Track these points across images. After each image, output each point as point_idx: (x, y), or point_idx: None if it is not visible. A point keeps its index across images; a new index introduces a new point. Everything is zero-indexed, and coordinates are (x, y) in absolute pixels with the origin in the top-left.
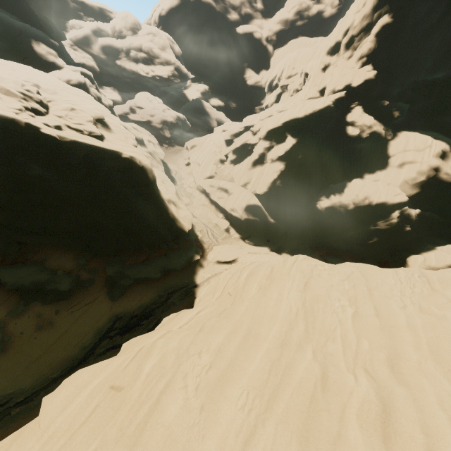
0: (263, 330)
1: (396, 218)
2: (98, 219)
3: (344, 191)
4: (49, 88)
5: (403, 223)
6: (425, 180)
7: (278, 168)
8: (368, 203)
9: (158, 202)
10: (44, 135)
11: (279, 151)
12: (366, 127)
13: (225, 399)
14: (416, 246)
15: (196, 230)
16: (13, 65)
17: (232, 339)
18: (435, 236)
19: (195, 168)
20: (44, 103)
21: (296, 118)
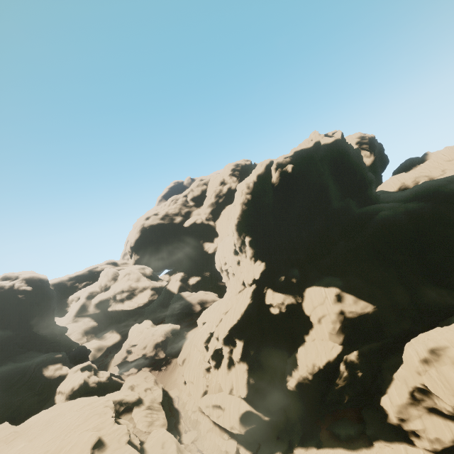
0: None
1: (345, 371)
2: None
3: (297, 364)
4: (56, 446)
5: (353, 370)
6: (341, 325)
7: (244, 368)
8: (318, 368)
9: None
10: None
11: (237, 355)
12: (280, 304)
13: None
14: (381, 381)
15: None
16: (30, 425)
17: None
18: (393, 352)
19: (191, 388)
20: None
21: (234, 325)
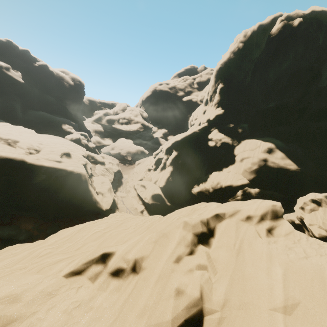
0: (51, 239)
1: (240, 196)
2: (45, 200)
3: (207, 180)
4: (47, 143)
5: (247, 199)
6: (258, 168)
7: (169, 169)
8: (220, 186)
9: (86, 192)
10: (27, 162)
11: (169, 160)
12: (218, 140)
13: (2, 262)
14: None
15: (117, 211)
16: (43, 135)
17: (36, 244)
18: (290, 210)
19: (135, 175)
20: (38, 149)
21: (177, 141)
